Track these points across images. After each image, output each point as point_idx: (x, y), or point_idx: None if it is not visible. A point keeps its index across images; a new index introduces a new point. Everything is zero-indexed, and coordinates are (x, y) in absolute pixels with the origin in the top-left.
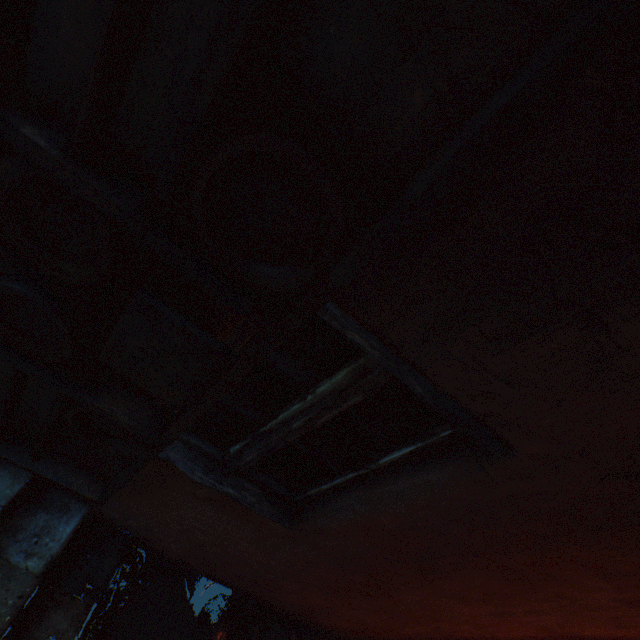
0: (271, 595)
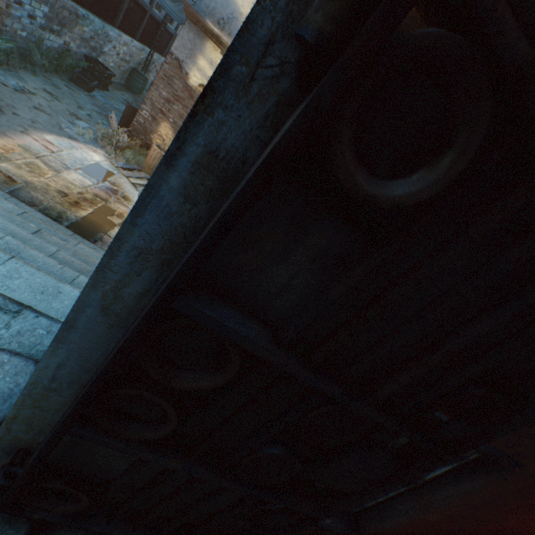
0: None
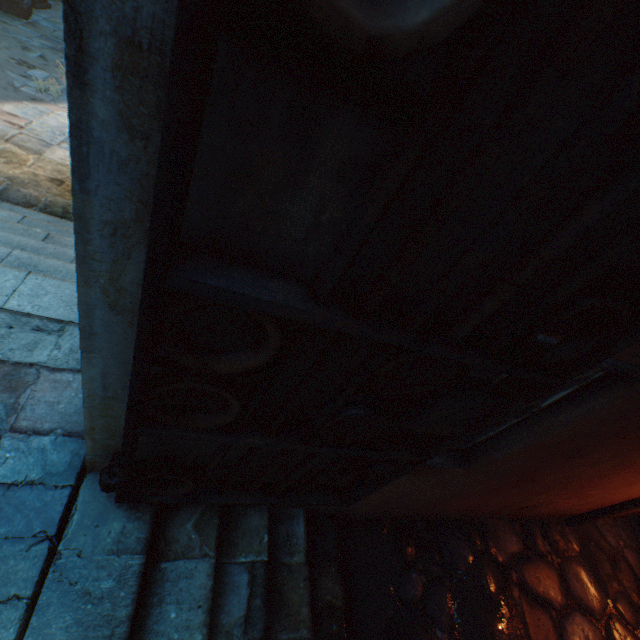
0: (435, 511)
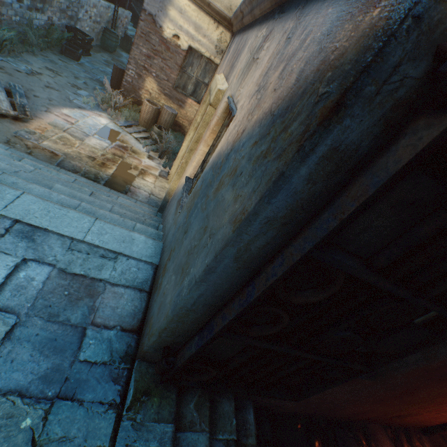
0: (335, 413)
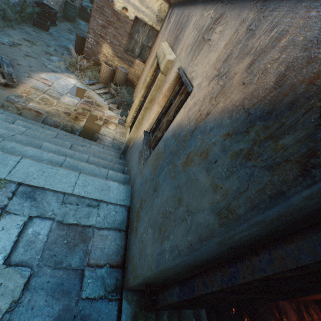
0: None
